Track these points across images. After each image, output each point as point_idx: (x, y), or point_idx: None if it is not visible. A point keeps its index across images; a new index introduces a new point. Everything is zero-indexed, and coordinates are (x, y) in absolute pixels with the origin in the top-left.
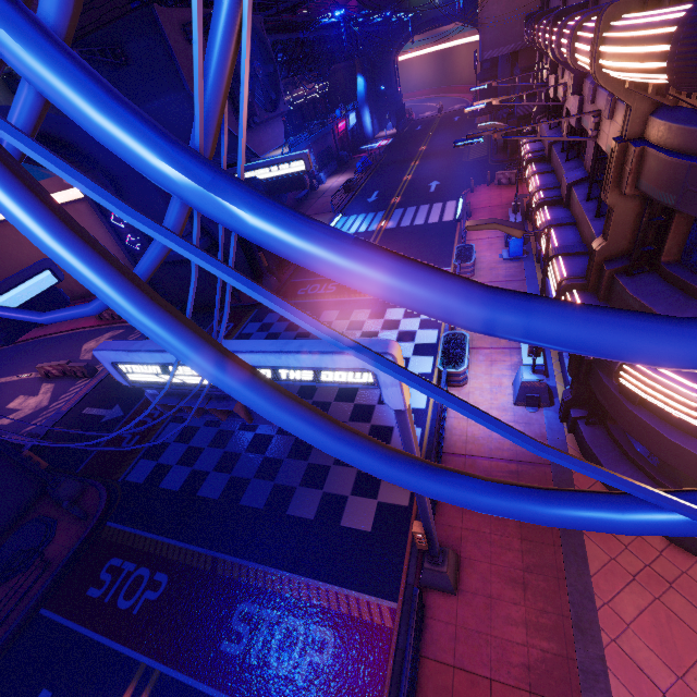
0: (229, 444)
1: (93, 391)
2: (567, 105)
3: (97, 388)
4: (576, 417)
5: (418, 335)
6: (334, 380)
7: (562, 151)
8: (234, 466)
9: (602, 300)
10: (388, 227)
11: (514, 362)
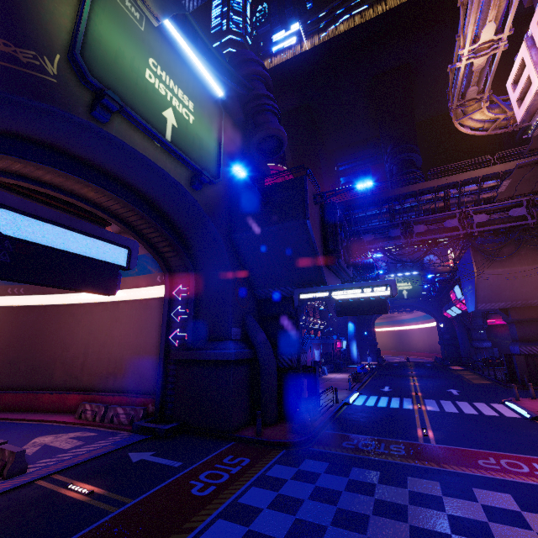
0: None
1: None
2: None
3: None
4: None
5: None
6: None
7: None
8: None
9: None
10: (429, 408)
11: None
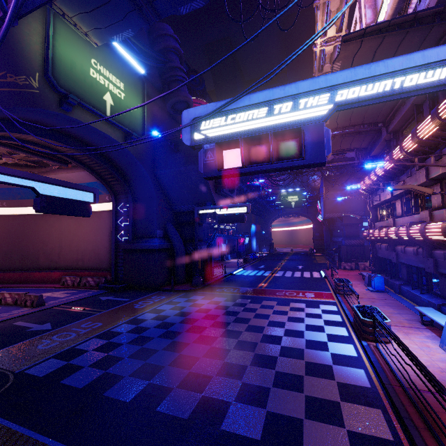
0: (151, 358)
1: (32, 313)
2: None
3: (37, 312)
4: None
5: (324, 316)
6: (415, 84)
7: (406, 216)
8: (154, 375)
9: None
10: (276, 275)
11: (427, 334)
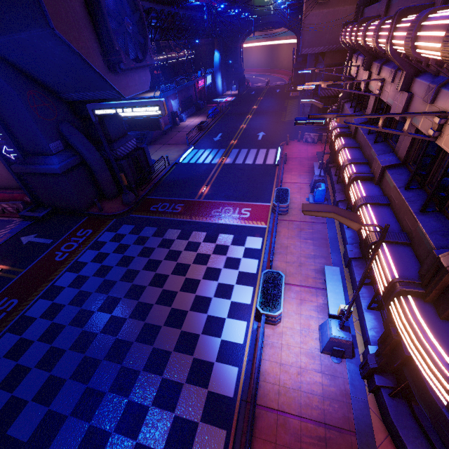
0: (56, 367)
1: None
2: (384, 97)
3: None
4: (380, 385)
5: (242, 264)
6: None
7: (369, 133)
8: (54, 397)
9: (445, 318)
10: (226, 162)
11: (320, 303)
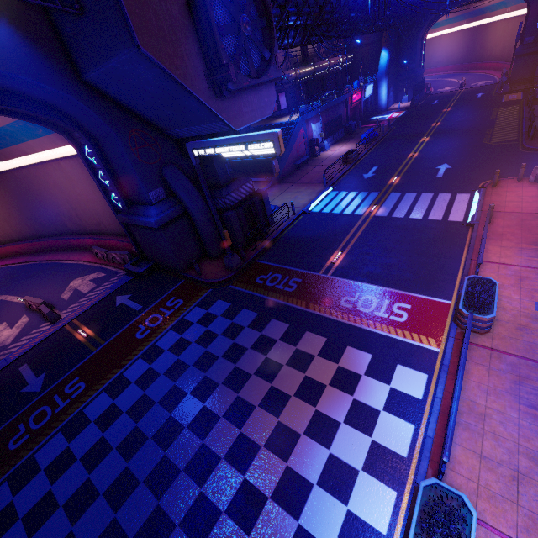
0: (81, 520)
1: (42, 343)
2: None
3: (47, 340)
4: None
5: (380, 424)
6: None
7: None
8: None
9: None
10: (377, 213)
11: None
